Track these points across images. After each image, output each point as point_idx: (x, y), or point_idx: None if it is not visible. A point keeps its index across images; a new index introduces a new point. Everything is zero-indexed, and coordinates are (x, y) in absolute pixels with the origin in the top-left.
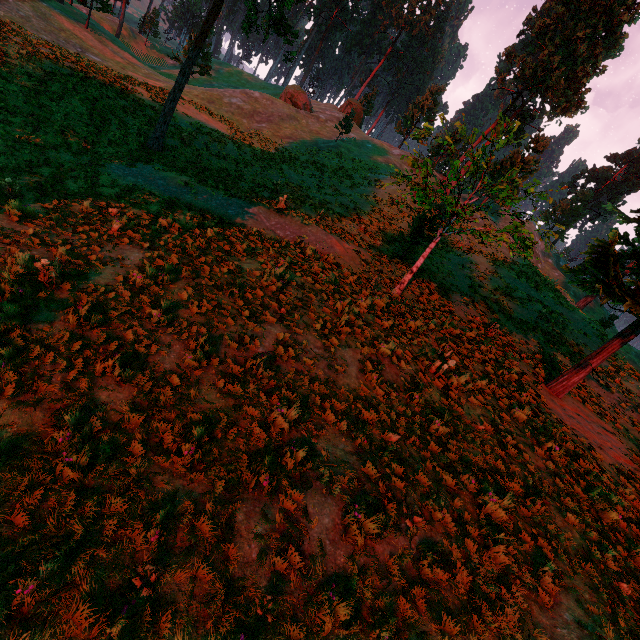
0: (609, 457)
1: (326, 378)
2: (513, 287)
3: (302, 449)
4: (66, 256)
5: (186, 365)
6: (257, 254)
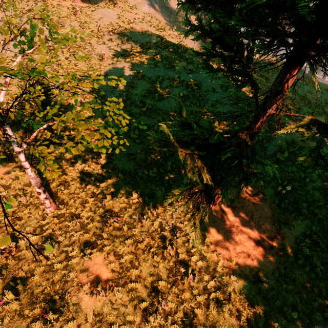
0: (267, 259)
1: None
2: (156, 78)
3: None
4: None
5: None
6: None
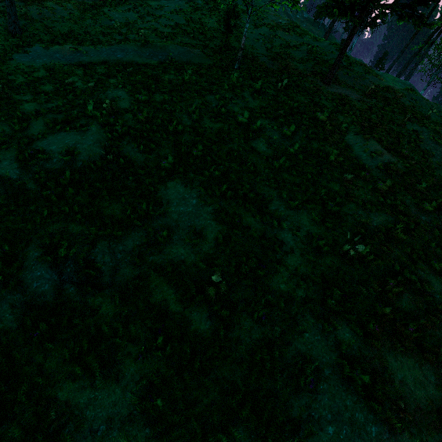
0: (354, 98)
1: (244, 106)
2: (288, 41)
3: (258, 123)
4: (96, 105)
5: (195, 120)
6: (163, 72)
